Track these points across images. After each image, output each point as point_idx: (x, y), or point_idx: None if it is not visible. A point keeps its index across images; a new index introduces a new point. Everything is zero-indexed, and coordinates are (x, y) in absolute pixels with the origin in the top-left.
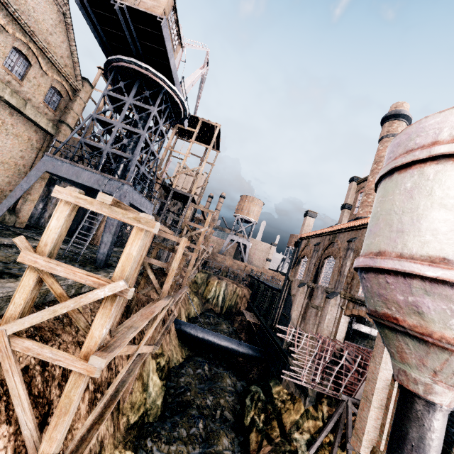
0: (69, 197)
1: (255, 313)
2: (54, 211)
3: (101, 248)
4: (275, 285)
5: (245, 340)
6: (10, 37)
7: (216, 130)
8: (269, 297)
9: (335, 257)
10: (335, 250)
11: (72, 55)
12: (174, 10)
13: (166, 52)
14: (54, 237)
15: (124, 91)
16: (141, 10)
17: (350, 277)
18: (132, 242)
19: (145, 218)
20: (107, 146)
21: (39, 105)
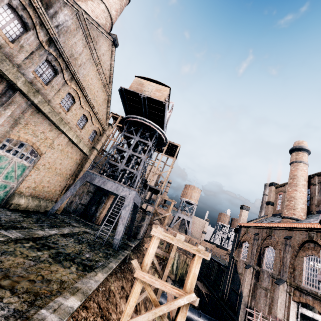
0: (160, 235)
1: (204, 283)
2: (151, 243)
3: (117, 235)
4: (217, 259)
5: (197, 307)
6: (83, 110)
7: (177, 147)
8: (215, 270)
9: (275, 248)
10: (274, 242)
11: (107, 113)
12: (169, 95)
13: (163, 116)
14: (151, 260)
15: (134, 132)
16: (155, 98)
17: (292, 268)
18: (195, 265)
19: (202, 250)
20: (122, 165)
21: (85, 140)
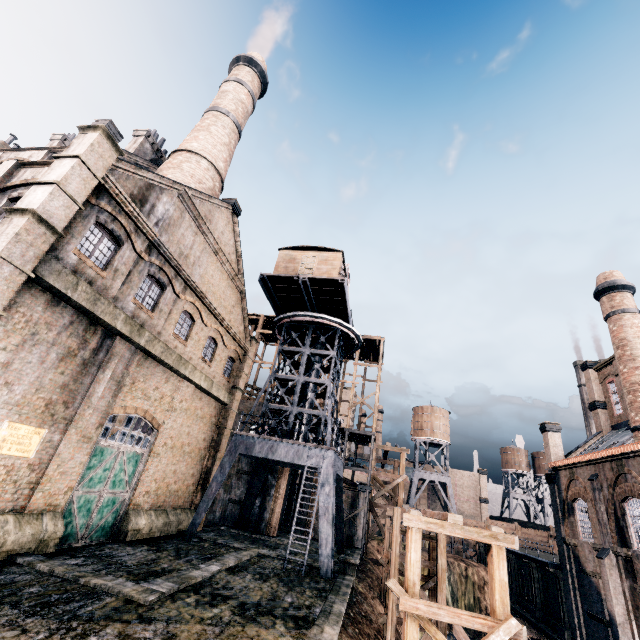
0: (420, 523)
1: (523, 617)
2: (409, 542)
3: (323, 548)
4: (533, 553)
5: None
6: (207, 330)
7: (378, 343)
8: (538, 580)
9: None
10: (634, 485)
11: (244, 322)
12: (343, 263)
13: (343, 301)
14: (419, 573)
15: (299, 342)
16: (322, 278)
17: None
18: (498, 565)
19: (501, 534)
20: (293, 406)
21: (219, 379)
